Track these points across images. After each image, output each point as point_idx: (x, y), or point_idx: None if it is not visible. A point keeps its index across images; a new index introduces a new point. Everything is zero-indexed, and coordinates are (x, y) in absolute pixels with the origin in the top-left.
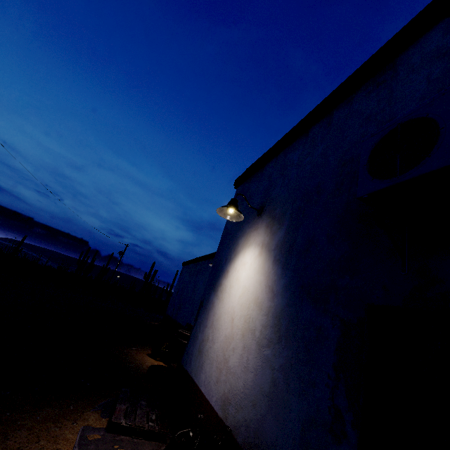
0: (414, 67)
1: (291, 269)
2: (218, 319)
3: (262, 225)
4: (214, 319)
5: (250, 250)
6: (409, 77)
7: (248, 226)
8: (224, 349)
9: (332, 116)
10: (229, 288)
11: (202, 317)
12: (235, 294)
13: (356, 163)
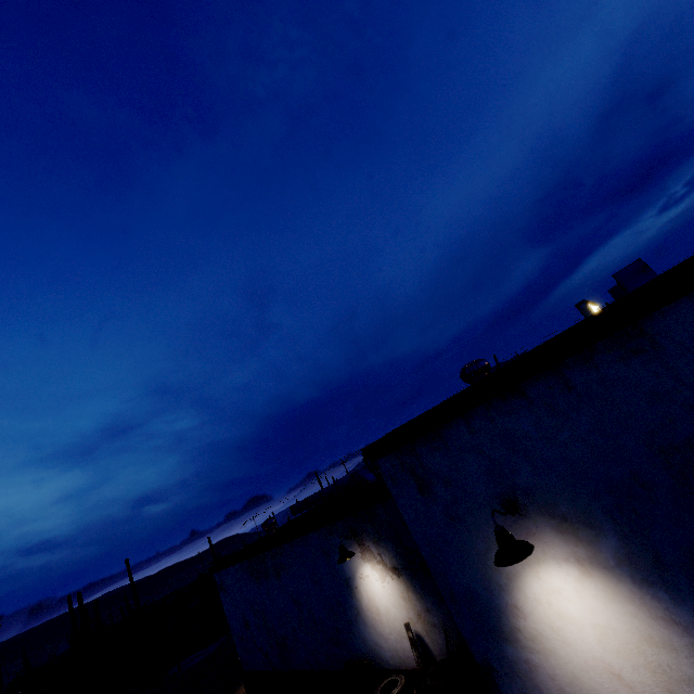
0: (688, 346)
1: (689, 591)
2: (574, 683)
3: (543, 530)
4: (563, 685)
5: (551, 570)
6: (690, 357)
7: None
8: None
9: (564, 376)
10: (553, 632)
11: (516, 689)
12: (582, 640)
13: (690, 454)
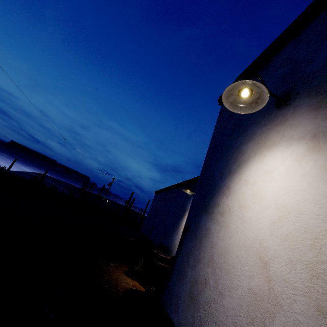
0: None
1: None
2: (223, 254)
3: (298, 112)
4: (215, 253)
5: (277, 151)
6: None
7: (258, 125)
8: (255, 321)
9: None
10: (238, 209)
11: (189, 245)
12: (257, 219)
13: None
